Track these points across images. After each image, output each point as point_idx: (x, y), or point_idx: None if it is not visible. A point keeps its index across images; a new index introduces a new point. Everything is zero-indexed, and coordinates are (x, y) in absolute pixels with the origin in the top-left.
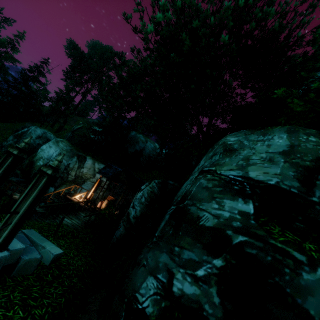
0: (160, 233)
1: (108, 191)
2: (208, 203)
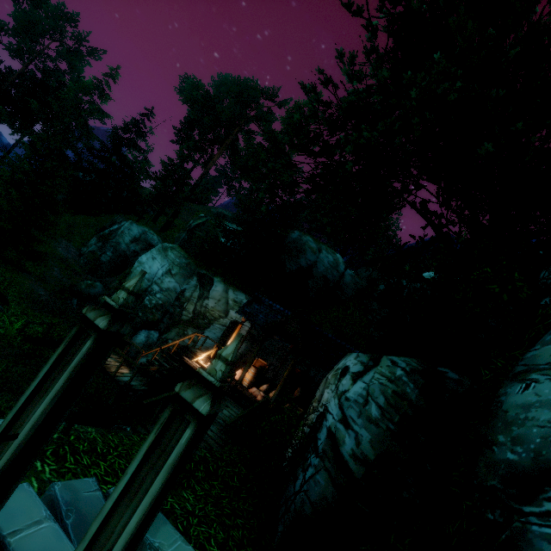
0: None
1: (250, 343)
2: None
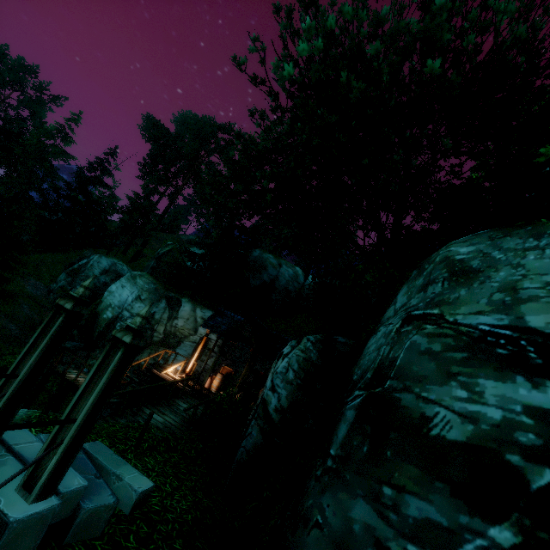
0: (341, 451)
1: (221, 356)
2: (441, 387)
